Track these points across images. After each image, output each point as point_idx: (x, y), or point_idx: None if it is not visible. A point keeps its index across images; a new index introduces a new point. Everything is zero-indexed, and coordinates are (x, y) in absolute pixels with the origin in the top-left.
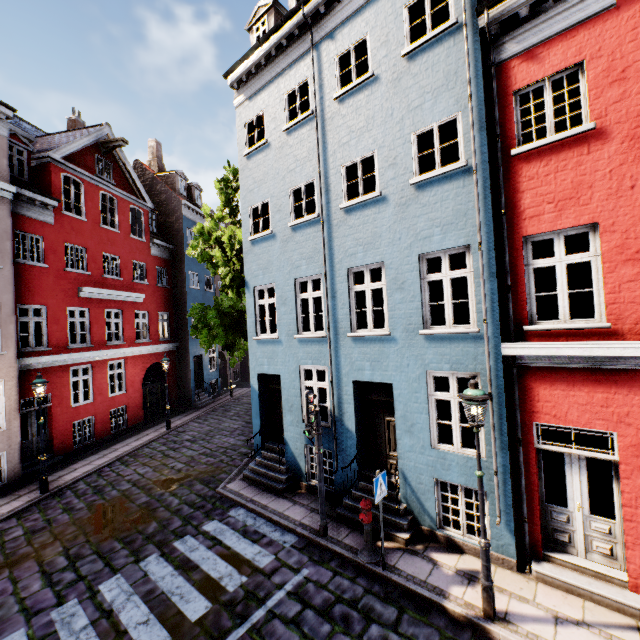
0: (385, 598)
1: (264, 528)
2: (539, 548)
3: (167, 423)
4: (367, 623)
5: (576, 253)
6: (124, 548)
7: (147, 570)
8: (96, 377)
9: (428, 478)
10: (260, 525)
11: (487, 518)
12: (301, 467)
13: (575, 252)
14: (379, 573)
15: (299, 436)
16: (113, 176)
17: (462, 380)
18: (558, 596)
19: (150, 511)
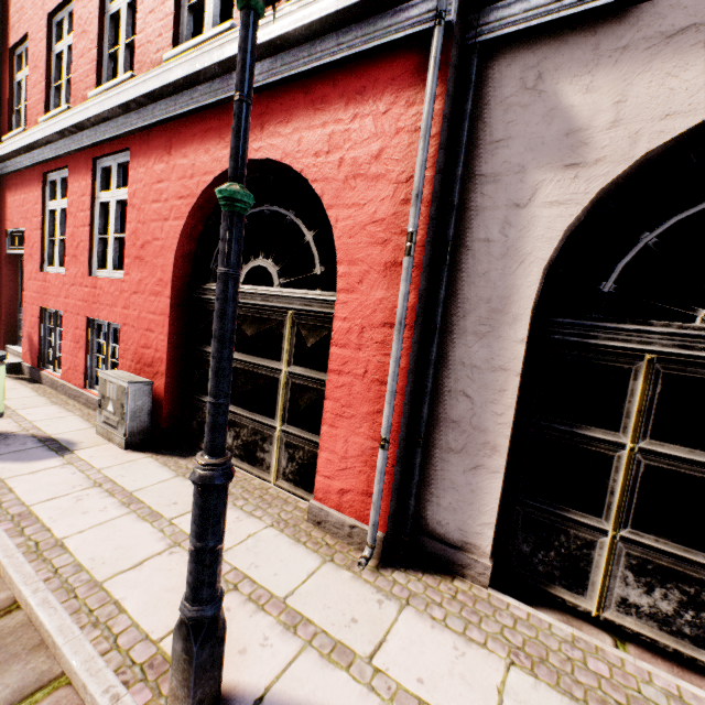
0: None
1: None
2: (3, 341)
3: None
4: None
5: None
6: None
7: None
8: None
9: None
10: None
11: None
12: None
13: None
14: None
15: None
16: None
17: None
18: None
19: None
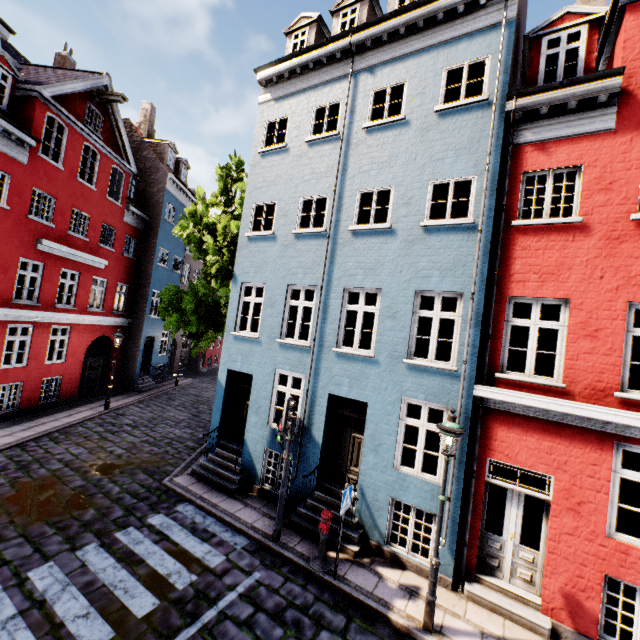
0: (334, 606)
1: (214, 527)
2: (473, 570)
3: (106, 403)
4: (318, 629)
5: (526, 313)
6: (57, 534)
7: (85, 560)
8: (35, 340)
9: (385, 496)
10: (210, 524)
11: (432, 539)
12: (257, 470)
13: (526, 312)
14: (329, 582)
15: (261, 439)
16: (101, 130)
17: (415, 408)
18: (484, 614)
19: (87, 496)
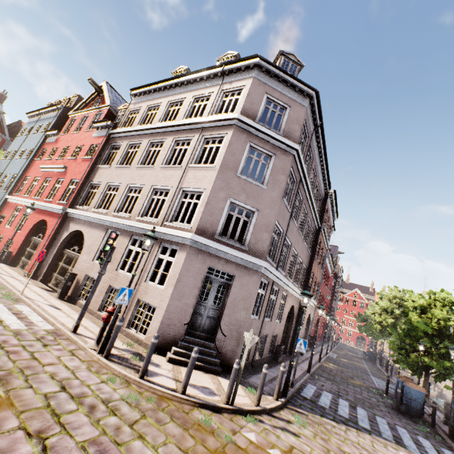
0: None
1: None
2: None
3: None
4: None
5: None
6: None
7: None
8: None
9: None
10: None
11: None
12: None
13: None
14: None
15: None
16: None
17: None
18: None
19: None
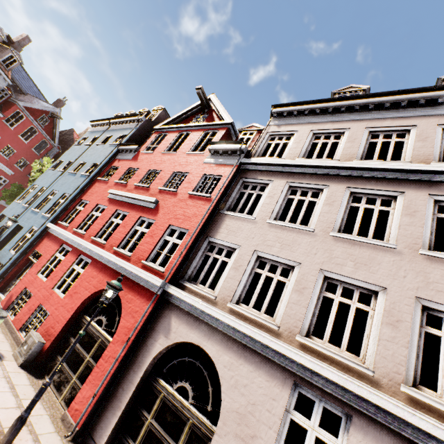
0: None
1: None
2: None
3: None
4: None
5: None
6: None
7: None
8: None
9: None
10: None
11: None
12: None
13: None
14: None
15: None
16: (46, 125)
17: None
18: None
19: None
